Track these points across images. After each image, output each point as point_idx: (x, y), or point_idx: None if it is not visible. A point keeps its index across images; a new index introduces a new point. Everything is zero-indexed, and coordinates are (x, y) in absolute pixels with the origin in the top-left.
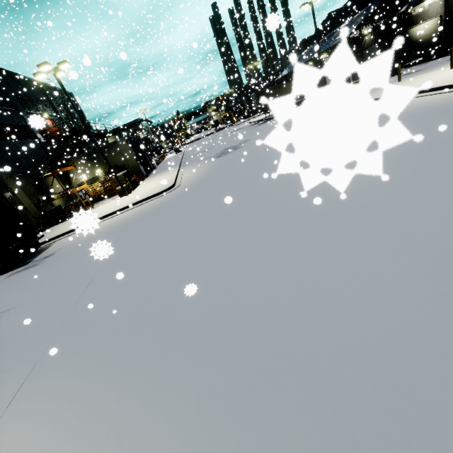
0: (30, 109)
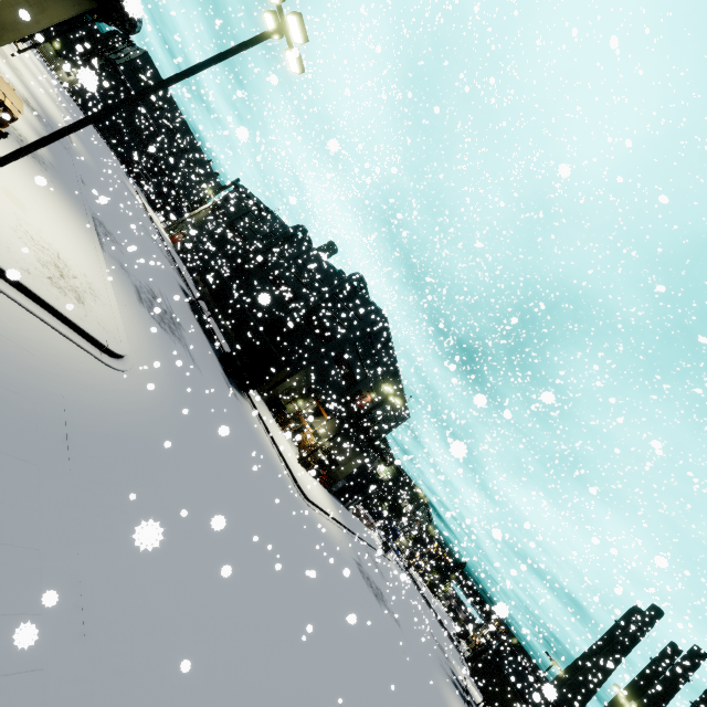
0: (374, 385)
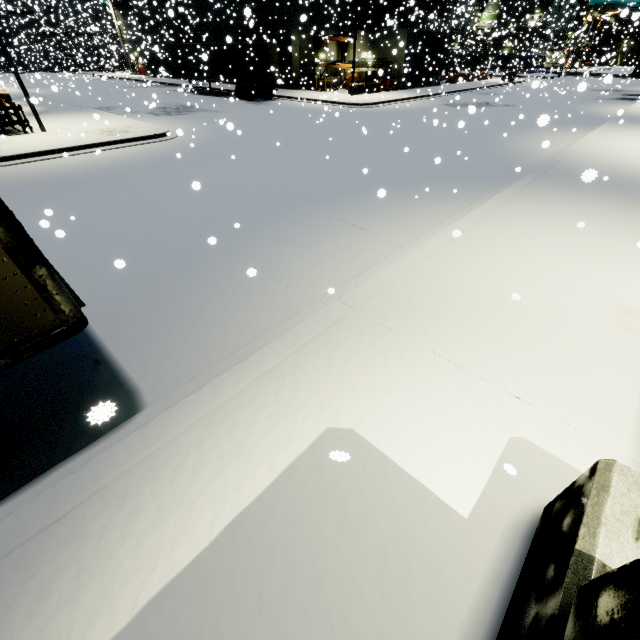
0: None
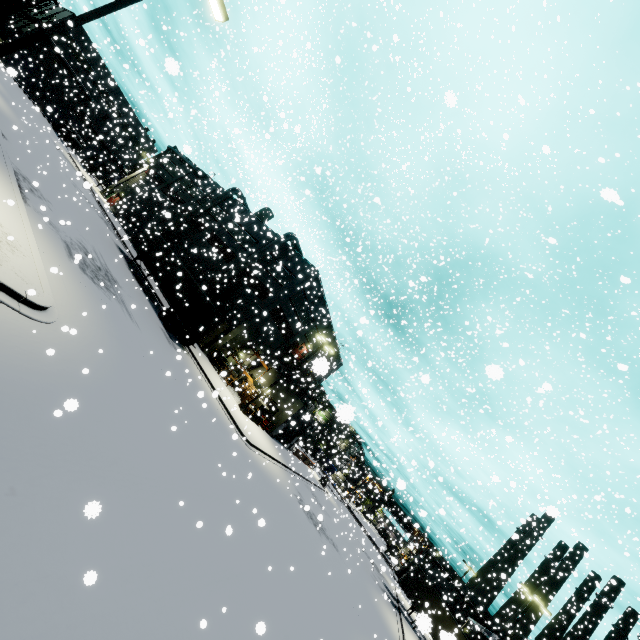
0: (310, 336)
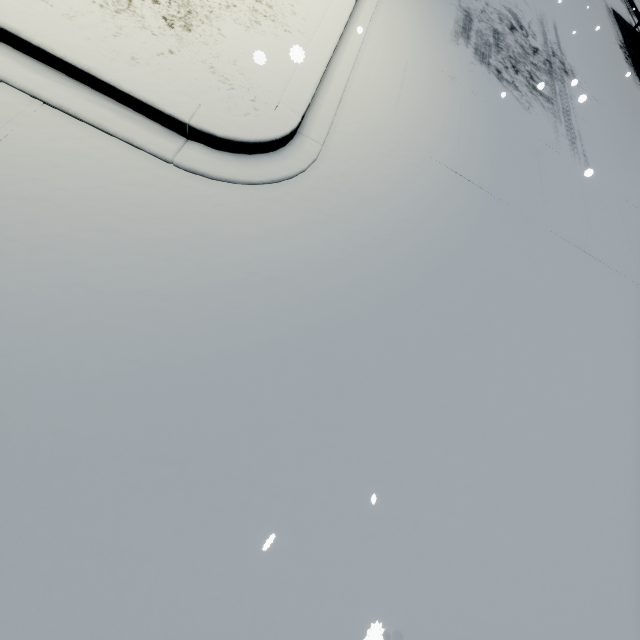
0: None
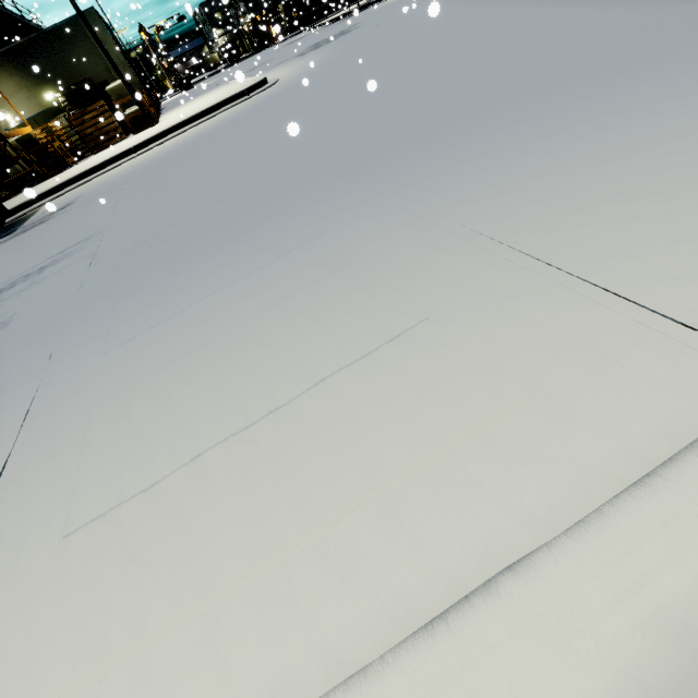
0: None
